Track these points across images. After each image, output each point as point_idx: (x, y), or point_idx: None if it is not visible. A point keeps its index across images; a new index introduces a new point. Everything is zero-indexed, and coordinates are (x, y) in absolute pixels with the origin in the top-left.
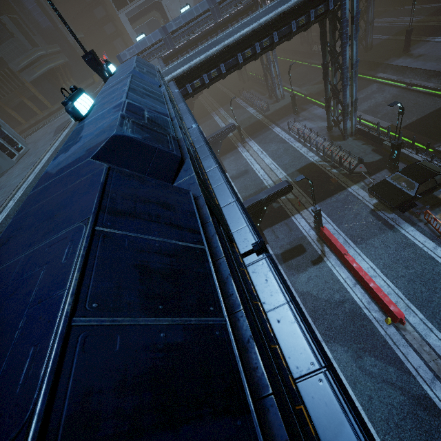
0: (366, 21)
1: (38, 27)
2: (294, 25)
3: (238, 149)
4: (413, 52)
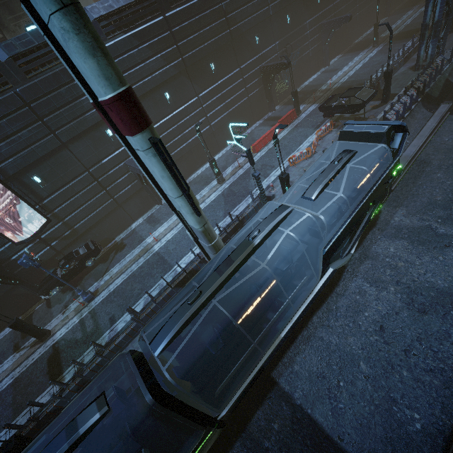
0: None
1: None
2: None
3: (363, 51)
4: None
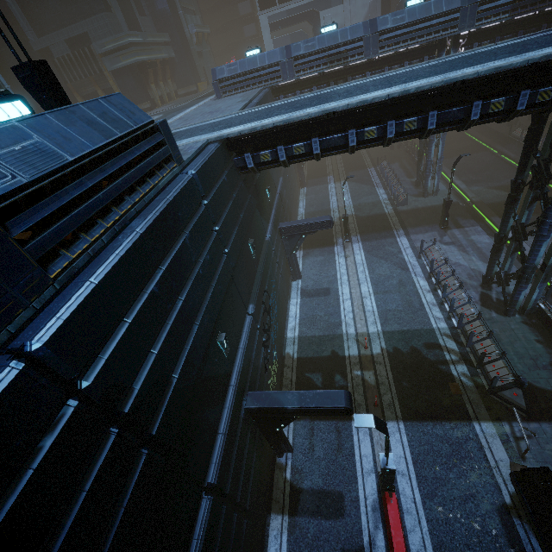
0: None
1: (152, 7)
2: (477, 109)
3: (335, 247)
4: None
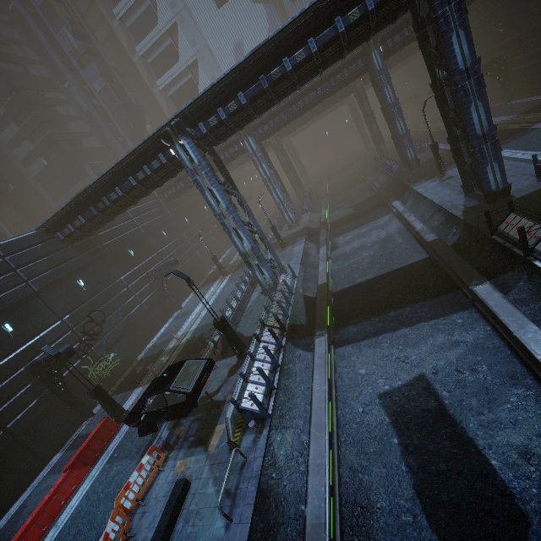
0: (397, 134)
1: None
2: (133, 180)
3: (215, 282)
4: (448, 172)
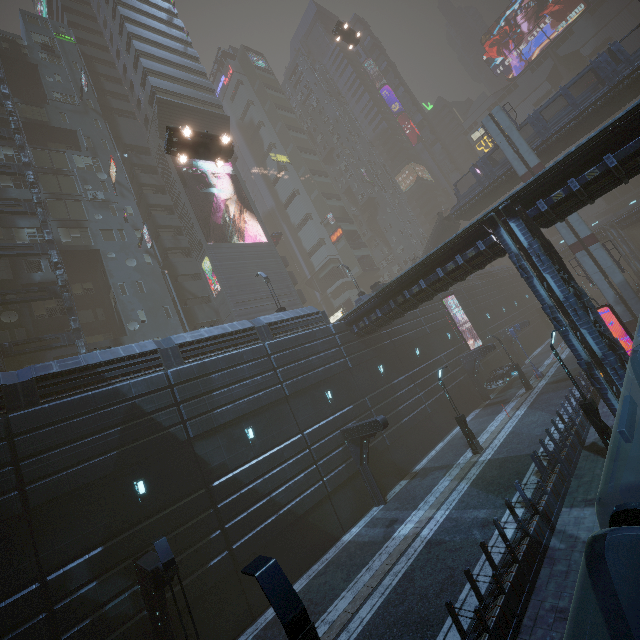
0: None
1: None
2: None
3: None
4: None
